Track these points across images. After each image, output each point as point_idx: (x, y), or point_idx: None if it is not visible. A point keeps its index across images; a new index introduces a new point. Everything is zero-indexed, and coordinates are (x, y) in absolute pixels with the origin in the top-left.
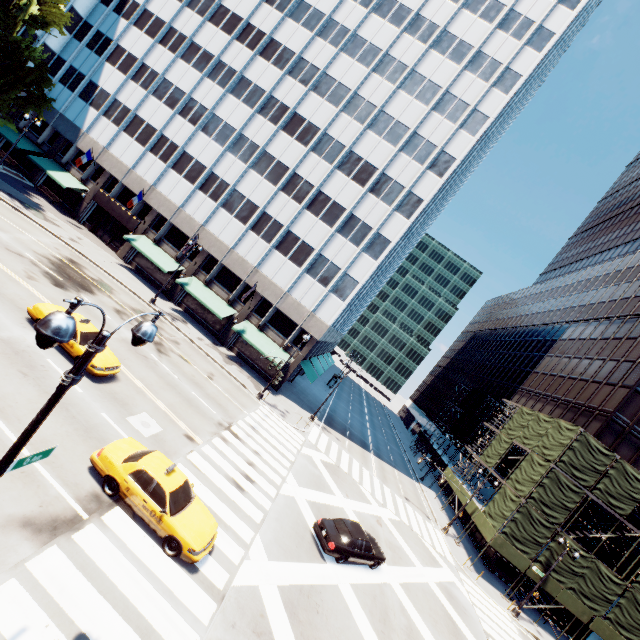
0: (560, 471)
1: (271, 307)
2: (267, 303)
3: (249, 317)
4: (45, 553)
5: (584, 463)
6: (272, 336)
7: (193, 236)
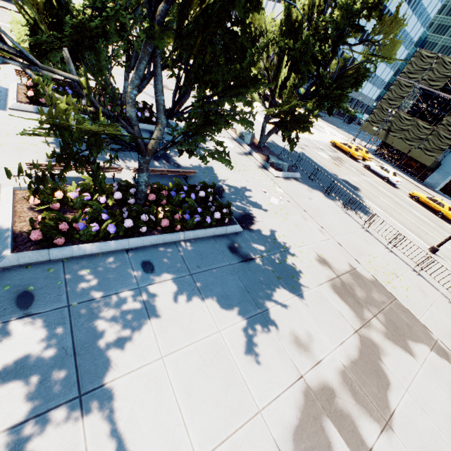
0: (401, 79)
1: None
2: None
3: None
4: None
5: (416, 68)
6: None
7: None
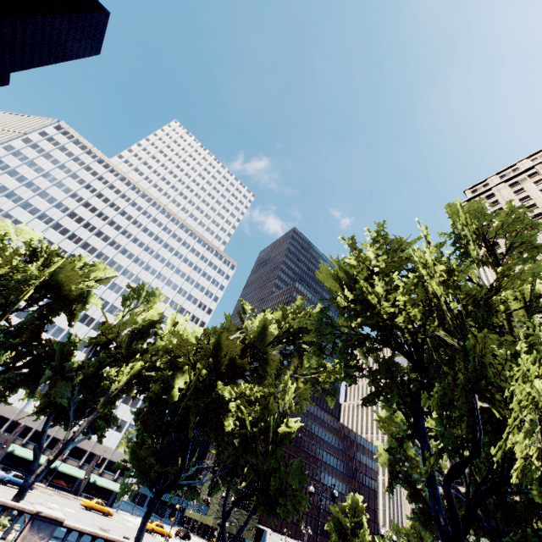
0: None
1: (105, 460)
2: (103, 458)
3: (93, 471)
4: (160, 539)
5: None
6: (107, 476)
7: (54, 434)
